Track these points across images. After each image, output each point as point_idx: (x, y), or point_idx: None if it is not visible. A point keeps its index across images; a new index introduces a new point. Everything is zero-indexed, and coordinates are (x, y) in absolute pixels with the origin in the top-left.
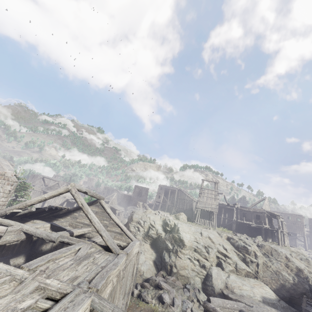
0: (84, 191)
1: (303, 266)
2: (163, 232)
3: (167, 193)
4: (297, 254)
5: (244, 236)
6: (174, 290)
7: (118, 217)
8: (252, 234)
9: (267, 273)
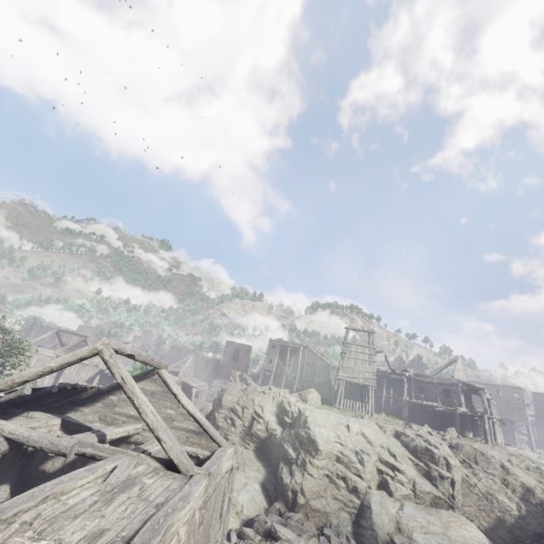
0: (128, 353)
1: (534, 481)
2: (278, 427)
3: (284, 354)
4: (519, 460)
5: (426, 429)
6: (302, 541)
7: (196, 400)
8: (439, 424)
9: (471, 498)
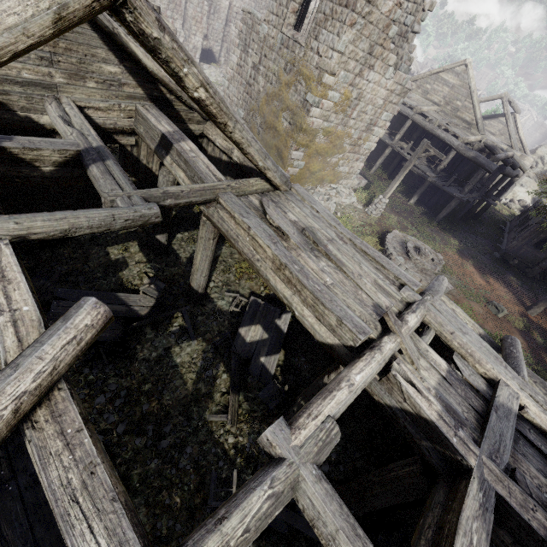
0: (509, 101)
1: None
2: None
3: None
4: None
5: None
6: None
7: None
8: None
9: None
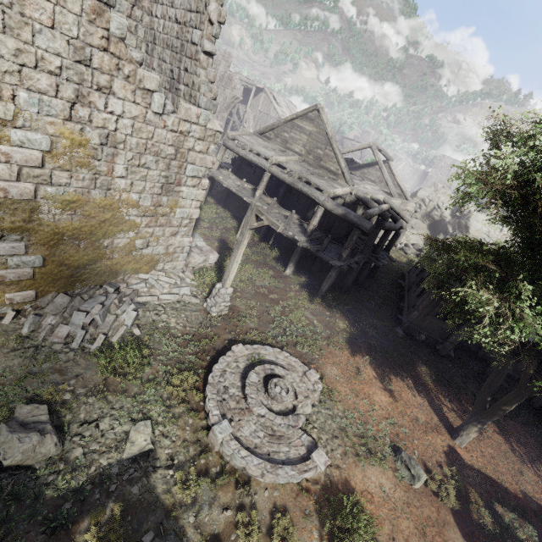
0: (379, 149)
1: None
2: (448, 217)
3: None
4: None
5: None
6: None
7: None
8: None
9: None
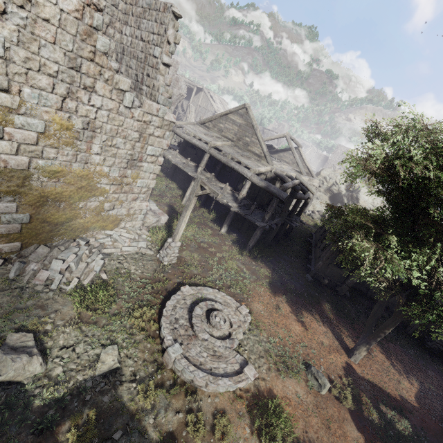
0: (292, 138)
1: None
2: (344, 191)
3: None
4: None
5: None
6: None
7: None
8: None
9: None
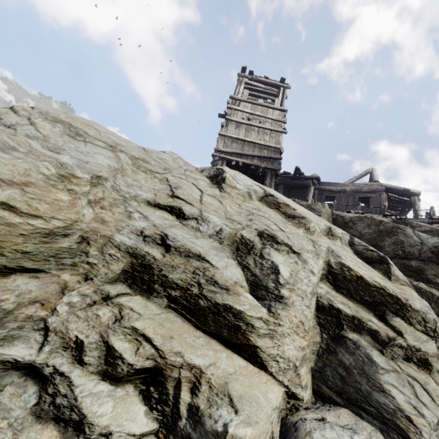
0: None
1: None
2: None
3: None
4: None
5: None
6: None
7: None
8: None
9: None
